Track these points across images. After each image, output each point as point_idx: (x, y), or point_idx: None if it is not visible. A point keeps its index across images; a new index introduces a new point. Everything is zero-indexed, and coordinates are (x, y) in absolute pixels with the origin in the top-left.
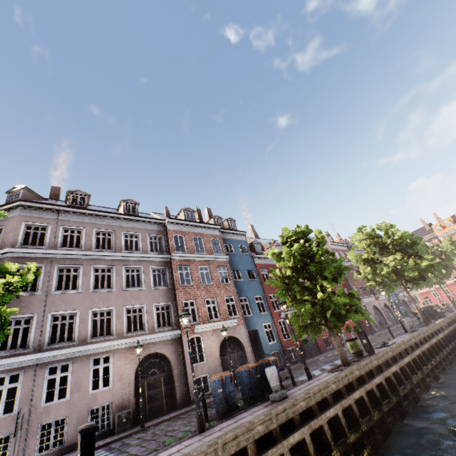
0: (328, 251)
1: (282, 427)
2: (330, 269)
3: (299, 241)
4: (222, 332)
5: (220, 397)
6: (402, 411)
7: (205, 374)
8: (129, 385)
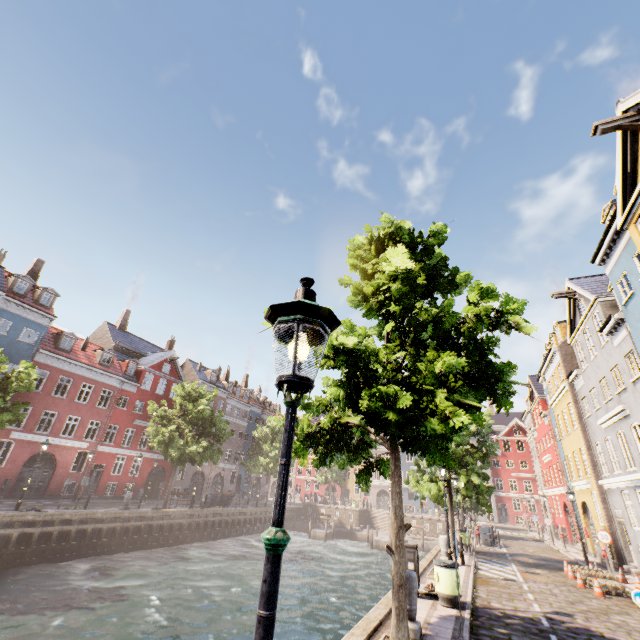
0: (21, 390)
1: None
2: None
3: None
4: None
5: None
6: None
7: None
8: None
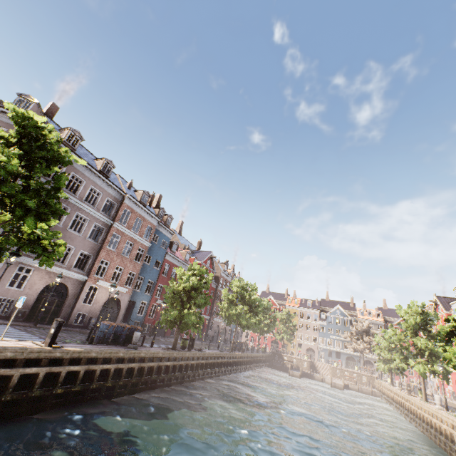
0: (208, 288)
1: (129, 359)
2: (200, 300)
3: (198, 275)
4: (116, 294)
5: (105, 333)
6: (182, 381)
7: (86, 313)
8: (34, 295)
